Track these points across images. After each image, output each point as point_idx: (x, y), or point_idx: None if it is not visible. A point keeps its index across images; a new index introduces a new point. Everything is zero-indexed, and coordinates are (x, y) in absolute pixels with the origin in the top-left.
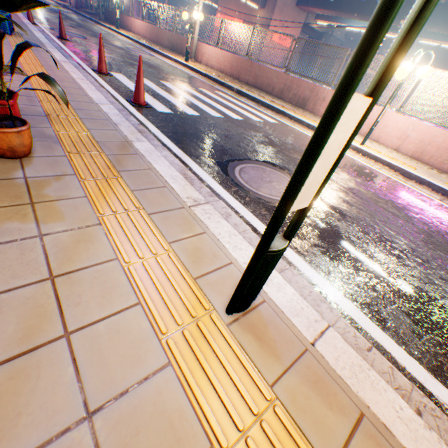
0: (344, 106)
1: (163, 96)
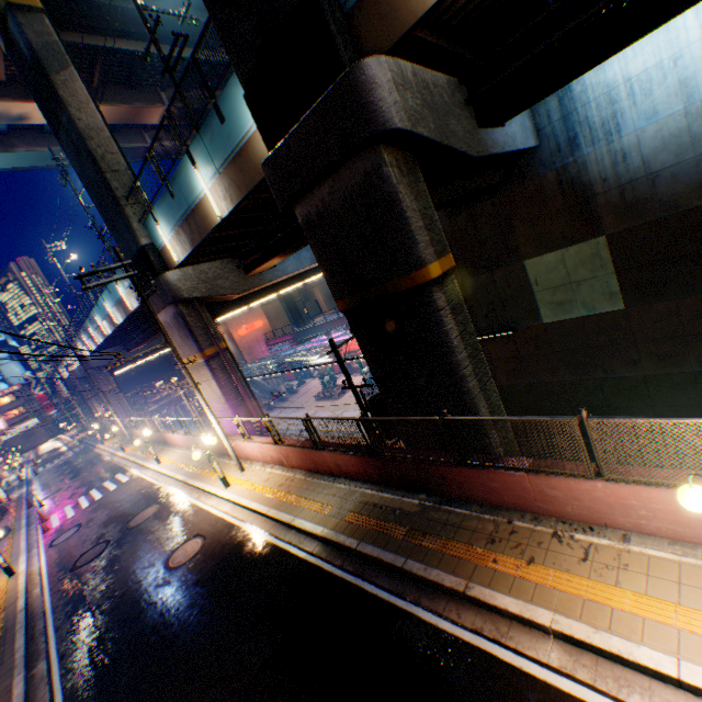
0: None
1: (68, 513)
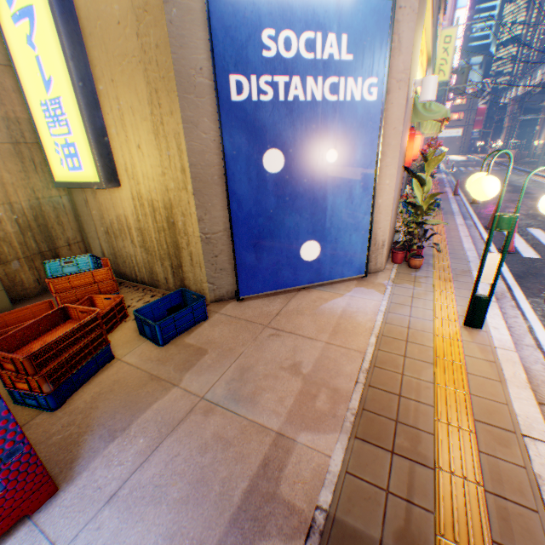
0: (483, 256)
1: (544, 244)
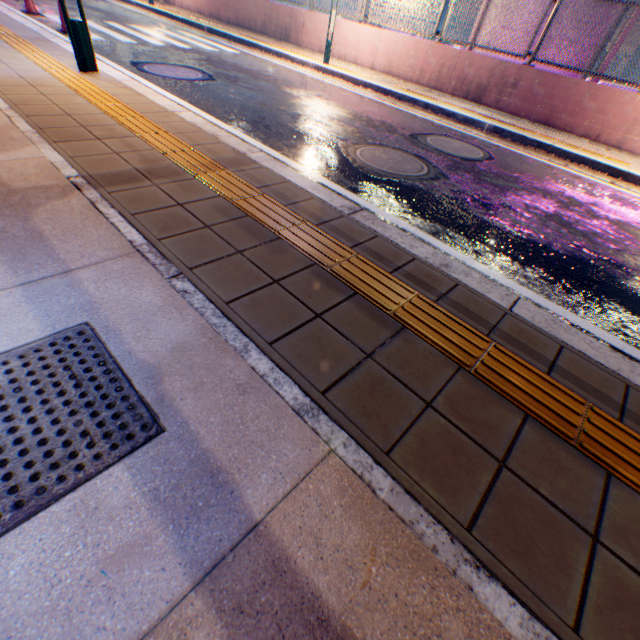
0: None
1: (102, 32)
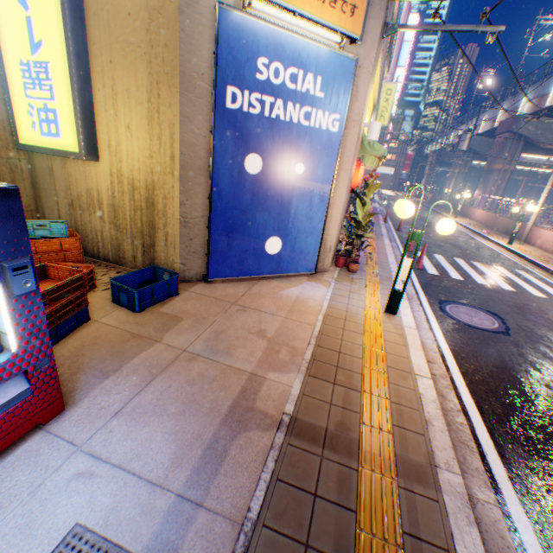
0: (401, 259)
1: (442, 266)
